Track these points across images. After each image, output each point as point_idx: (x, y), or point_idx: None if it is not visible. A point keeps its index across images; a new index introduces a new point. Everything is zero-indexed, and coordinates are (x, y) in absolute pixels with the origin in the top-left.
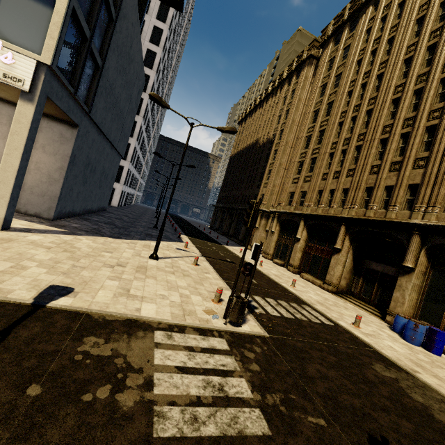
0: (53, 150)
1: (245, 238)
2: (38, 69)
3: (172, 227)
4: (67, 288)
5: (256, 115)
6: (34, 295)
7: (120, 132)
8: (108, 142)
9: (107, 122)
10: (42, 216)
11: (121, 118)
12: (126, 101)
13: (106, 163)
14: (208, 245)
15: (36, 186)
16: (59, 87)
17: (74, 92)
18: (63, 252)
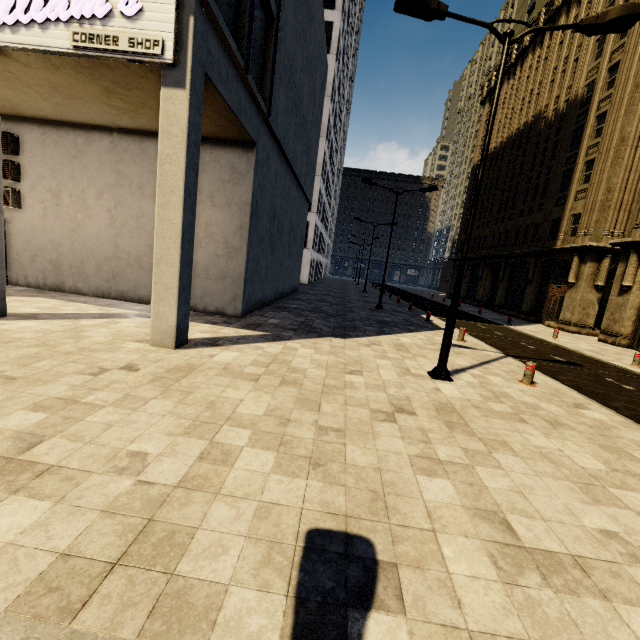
0: (225, 199)
1: (536, 308)
2: (181, 10)
3: (398, 304)
4: (351, 542)
5: (527, 68)
6: (284, 622)
7: (306, 159)
8: (292, 177)
9: (290, 139)
10: (227, 312)
11: (305, 133)
12: (309, 100)
13: (293, 215)
14: (484, 330)
15: (211, 265)
16: (220, 56)
17: (244, 67)
18: (282, 387)
